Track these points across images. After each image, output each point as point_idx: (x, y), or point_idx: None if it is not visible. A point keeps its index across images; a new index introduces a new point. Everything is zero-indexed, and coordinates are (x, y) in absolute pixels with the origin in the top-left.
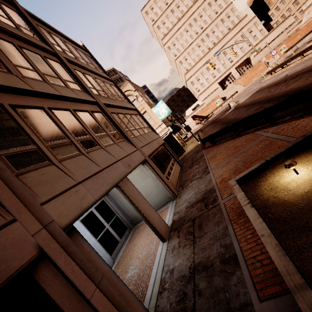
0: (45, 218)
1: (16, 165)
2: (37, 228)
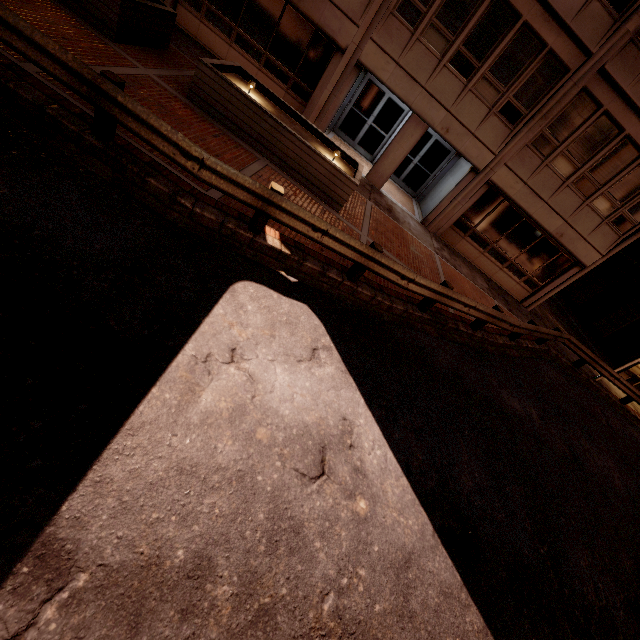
0: (363, 44)
1: (400, 7)
2: (356, 42)
